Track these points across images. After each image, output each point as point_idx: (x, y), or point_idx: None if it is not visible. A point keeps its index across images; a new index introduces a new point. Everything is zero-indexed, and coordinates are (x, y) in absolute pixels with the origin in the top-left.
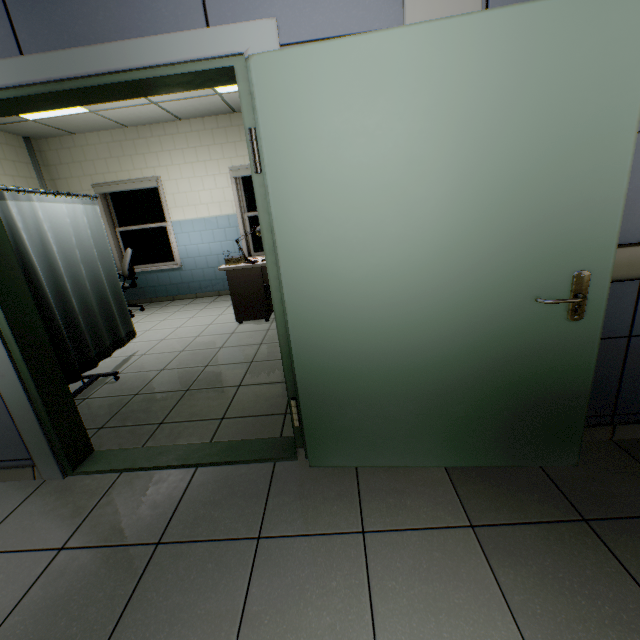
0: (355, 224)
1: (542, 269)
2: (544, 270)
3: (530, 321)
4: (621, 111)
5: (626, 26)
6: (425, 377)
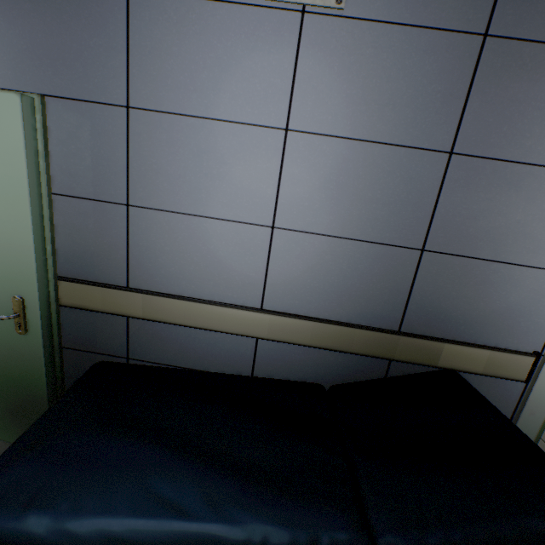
0: None
1: None
2: None
3: None
4: (17, 182)
5: (6, 121)
6: None
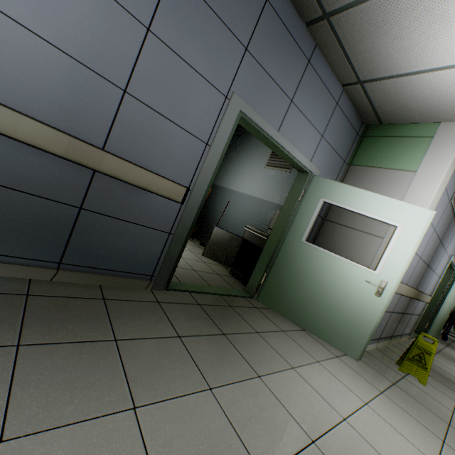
0: (450, 296)
1: (451, 307)
2: (451, 307)
3: (447, 313)
4: None
5: None
6: (439, 320)
